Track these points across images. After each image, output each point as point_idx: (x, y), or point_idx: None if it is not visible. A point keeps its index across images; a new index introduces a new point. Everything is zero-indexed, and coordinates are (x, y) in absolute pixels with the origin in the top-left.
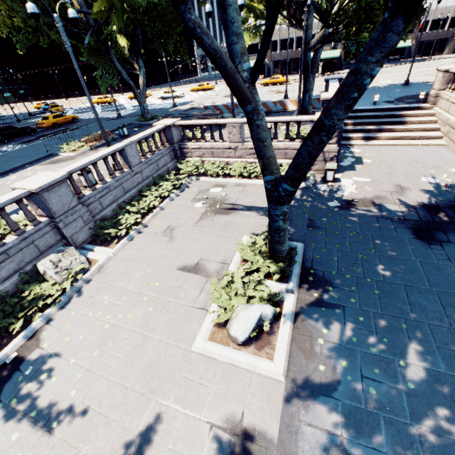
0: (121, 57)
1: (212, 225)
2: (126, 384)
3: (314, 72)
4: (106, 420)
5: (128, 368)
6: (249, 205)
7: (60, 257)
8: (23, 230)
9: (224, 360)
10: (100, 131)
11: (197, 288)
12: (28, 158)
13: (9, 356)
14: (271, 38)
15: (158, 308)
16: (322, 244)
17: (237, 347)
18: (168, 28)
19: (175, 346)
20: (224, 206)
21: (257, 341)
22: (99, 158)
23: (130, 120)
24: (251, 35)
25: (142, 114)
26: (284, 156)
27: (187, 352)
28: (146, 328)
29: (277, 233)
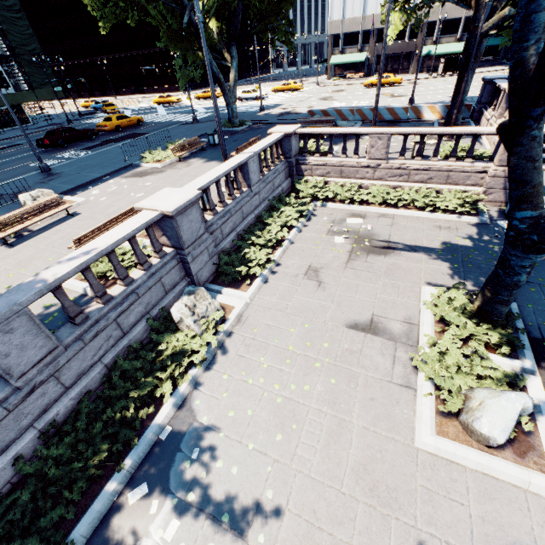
0: (209, 44)
1: (369, 269)
2: (341, 488)
3: (474, 68)
4: (334, 540)
5: (334, 465)
6: (410, 243)
7: (194, 301)
8: (150, 264)
9: (472, 466)
10: (185, 138)
11: (387, 356)
12: (104, 168)
13: (161, 430)
14: (378, 25)
15: (341, 380)
16: (544, 306)
17: (486, 449)
18: (275, 5)
19: (390, 438)
20: (375, 243)
21: (511, 443)
22: (224, 173)
23: (212, 125)
24: (402, 15)
25: (229, 118)
26: (445, 180)
27: (411, 450)
28: (336, 408)
29: (509, 290)
